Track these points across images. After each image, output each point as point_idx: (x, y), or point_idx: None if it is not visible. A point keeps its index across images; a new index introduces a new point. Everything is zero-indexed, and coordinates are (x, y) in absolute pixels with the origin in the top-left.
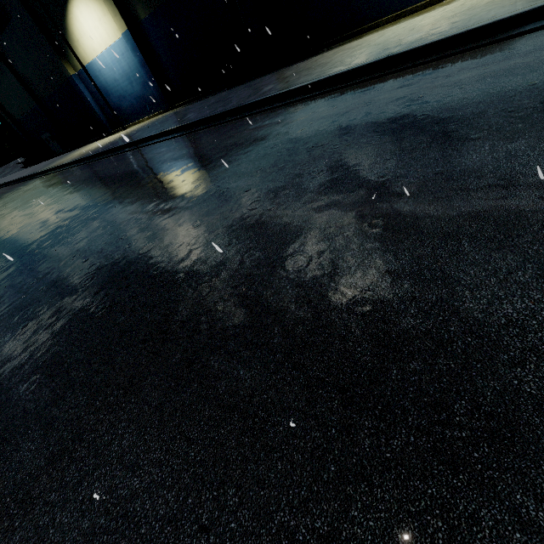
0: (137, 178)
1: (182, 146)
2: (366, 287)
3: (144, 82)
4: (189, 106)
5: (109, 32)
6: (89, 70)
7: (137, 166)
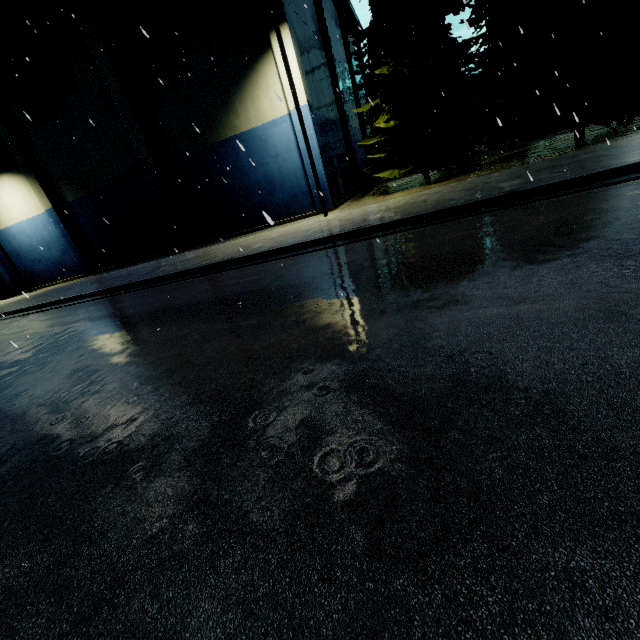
0: (3, 344)
1: (66, 315)
2: (71, 400)
3: (65, 249)
4: (104, 275)
5: (32, 207)
6: (2, 235)
7: (13, 332)
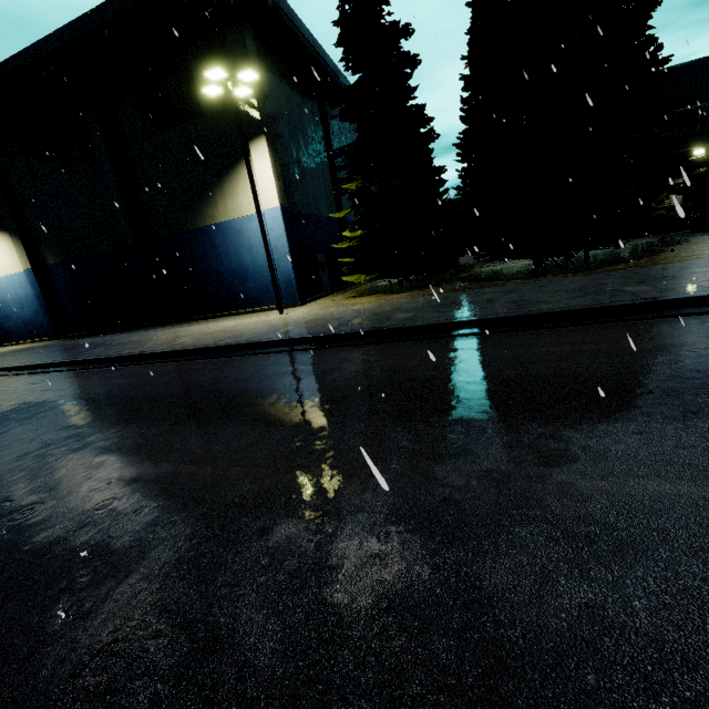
0: None
1: None
2: None
3: (38, 310)
4: (58, 344)
5: (13, 265)
6: None
7: None
